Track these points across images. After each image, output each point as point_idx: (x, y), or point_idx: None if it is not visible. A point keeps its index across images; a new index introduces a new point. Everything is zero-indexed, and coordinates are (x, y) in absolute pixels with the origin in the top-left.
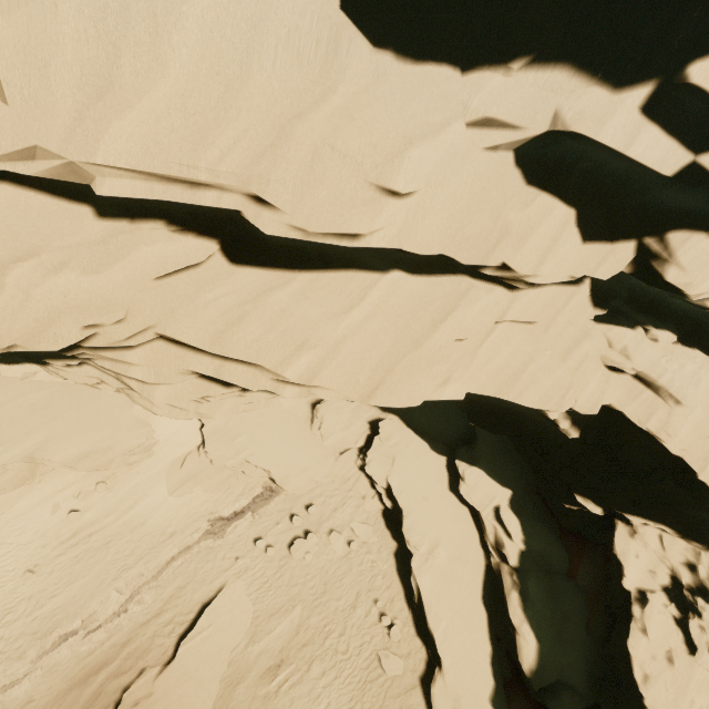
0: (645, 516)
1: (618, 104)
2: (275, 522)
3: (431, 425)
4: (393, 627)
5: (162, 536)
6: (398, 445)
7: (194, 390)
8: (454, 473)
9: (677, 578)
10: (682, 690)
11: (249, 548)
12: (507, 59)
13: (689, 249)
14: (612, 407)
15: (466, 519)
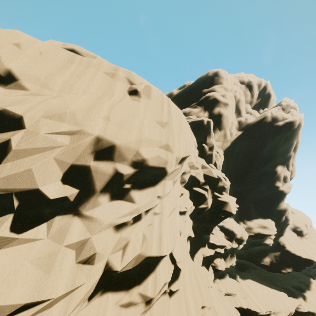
0: None
1: (206, 248)
2: None
3: None
4: None
5: None
6: None
7: None
8: None
9: None
10: None
11: None
12: (197, 251)
13: (218, 262)
14: None
15: None
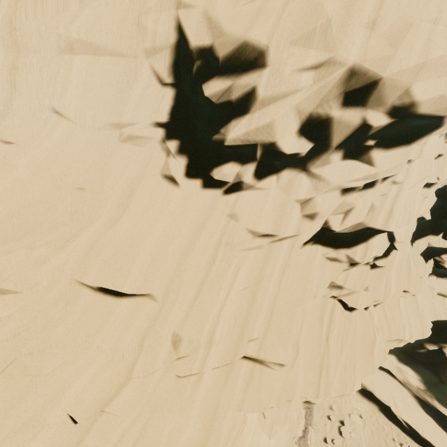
0: None
1: (439, 238)
2: (324, 425)
3: None
4: None
5: None
6: None
7: None
8: None
9: None
10: None
11: (325, 446)
12: (421, 237)
13: None
14: None
15: (389, 377)
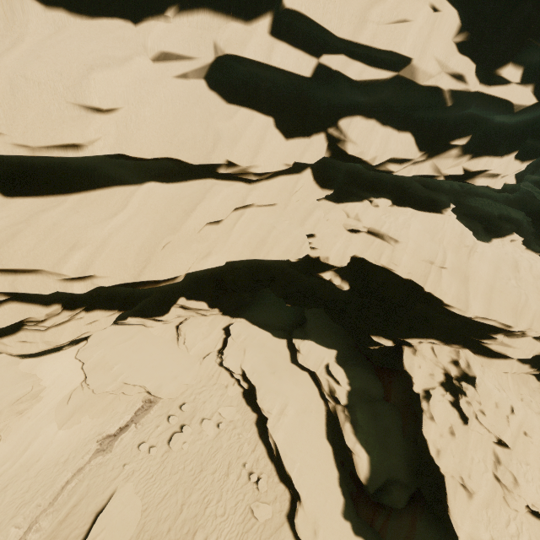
0: (418, 337)
1: (252, 32)
2: (155, 426)
3: (271, 319)
4: (260, 481)
5: (56, 467)
6: (246, 340)
7: (14, 314)
8: (294, 350)
9: (448, 374)
10: (464, 452)
11: (135, 454)
12: (163, 10)
13: (354, 129)
14: (356, 256)
15: (307, 380)
